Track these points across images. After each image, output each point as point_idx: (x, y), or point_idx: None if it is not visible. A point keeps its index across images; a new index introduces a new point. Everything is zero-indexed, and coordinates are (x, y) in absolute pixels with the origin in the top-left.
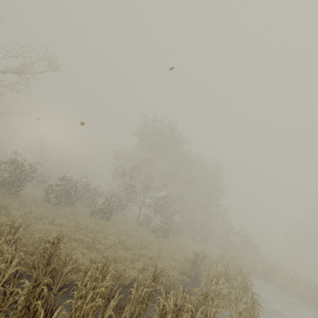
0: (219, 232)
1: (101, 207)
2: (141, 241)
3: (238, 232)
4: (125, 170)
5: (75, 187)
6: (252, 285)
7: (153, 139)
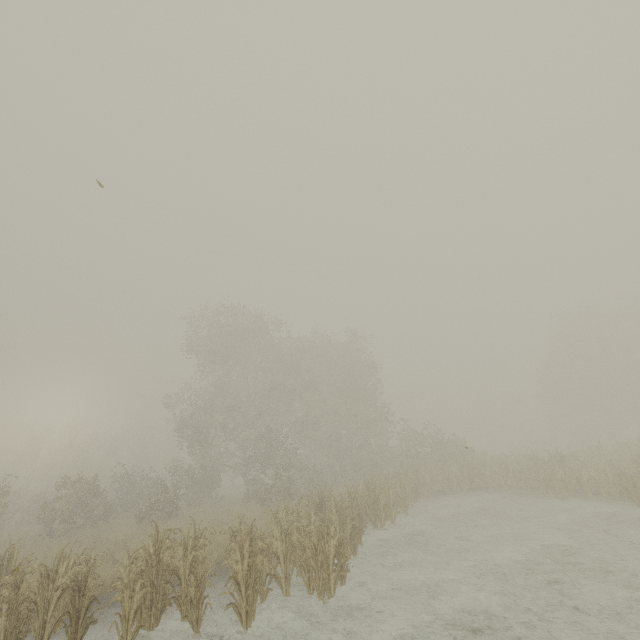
0: (398, 449)
1: (152, 502)
2: (227, 523)
3: (422, 433)
4: (183, 418)
5: (93, 488)
6: (397, 502)
7: (211, 347)
